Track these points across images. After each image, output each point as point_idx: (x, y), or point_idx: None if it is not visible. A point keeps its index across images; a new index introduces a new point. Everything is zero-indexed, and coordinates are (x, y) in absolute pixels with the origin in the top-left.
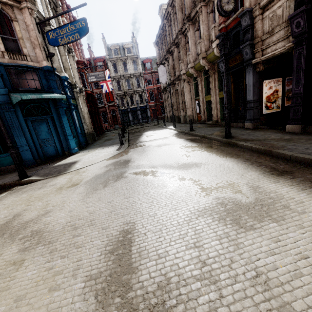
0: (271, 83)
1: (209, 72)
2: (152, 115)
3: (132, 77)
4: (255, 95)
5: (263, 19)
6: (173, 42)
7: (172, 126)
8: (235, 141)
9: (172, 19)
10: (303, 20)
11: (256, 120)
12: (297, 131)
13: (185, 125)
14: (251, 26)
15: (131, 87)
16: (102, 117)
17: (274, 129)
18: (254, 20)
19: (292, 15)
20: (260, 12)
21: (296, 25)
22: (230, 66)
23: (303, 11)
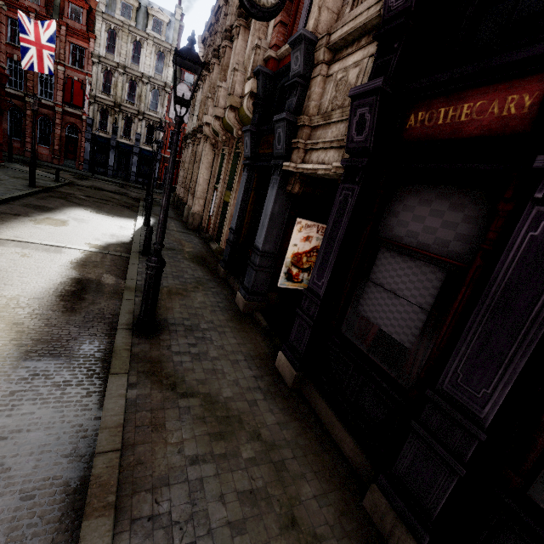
0: (312, 229)
1: (240, 145)
2: (162, 176)
3: (144, 81)
4: (271, 241)
5: (328, 77)
6: (216, 50)
7: (154, 218)
8: (118, 365)
9: (231, 2)
10: (373, 117)
11: (256, 295)
12: (288, 380)
13: (174, 230)
14: (304, 81)
15: (136, 102)
16: (39, 128)
17: (270, 339)
18: (313, 70)
19: (357, 91)
20: (326, 56)
21: (359, 122)
22: (260, 151)
23: (378, 92)
